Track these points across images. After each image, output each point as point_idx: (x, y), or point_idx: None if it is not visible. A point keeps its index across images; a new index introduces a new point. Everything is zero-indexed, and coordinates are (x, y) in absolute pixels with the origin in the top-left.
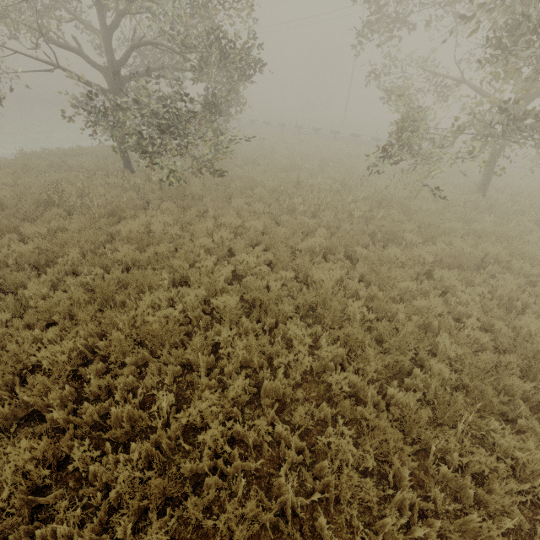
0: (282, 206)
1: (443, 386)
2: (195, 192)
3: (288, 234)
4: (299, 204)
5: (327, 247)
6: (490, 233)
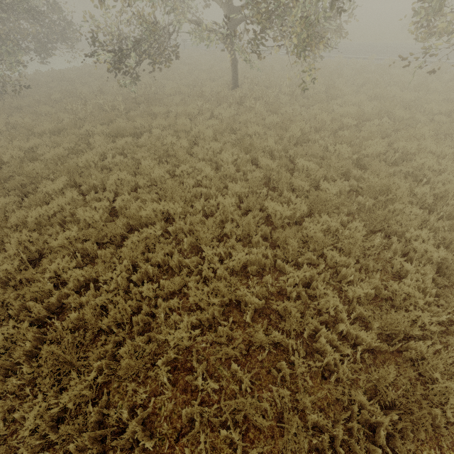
0: (67, 108)
1: (1, 183)
2: (18, 104)
3: (33, 124)
4: (70, 105)
5: (56, 130)
6: (178, 113)
